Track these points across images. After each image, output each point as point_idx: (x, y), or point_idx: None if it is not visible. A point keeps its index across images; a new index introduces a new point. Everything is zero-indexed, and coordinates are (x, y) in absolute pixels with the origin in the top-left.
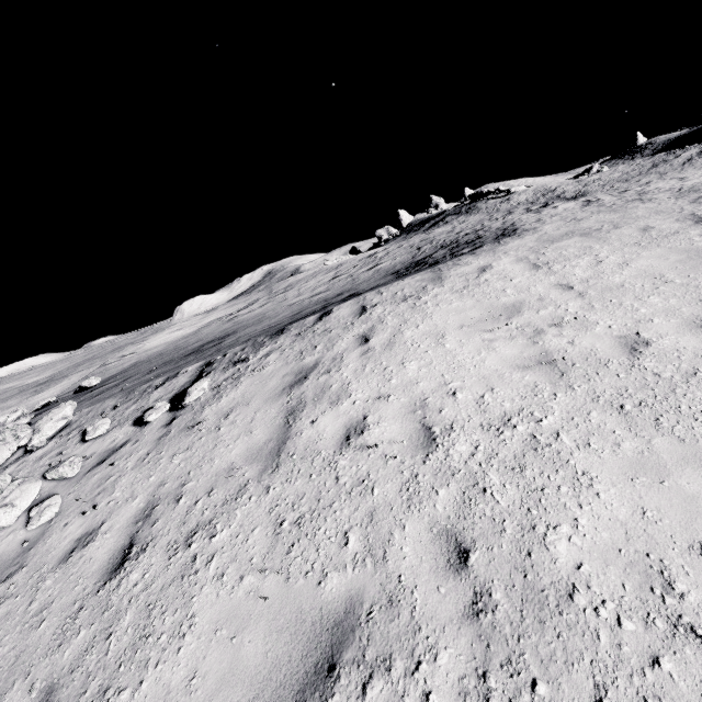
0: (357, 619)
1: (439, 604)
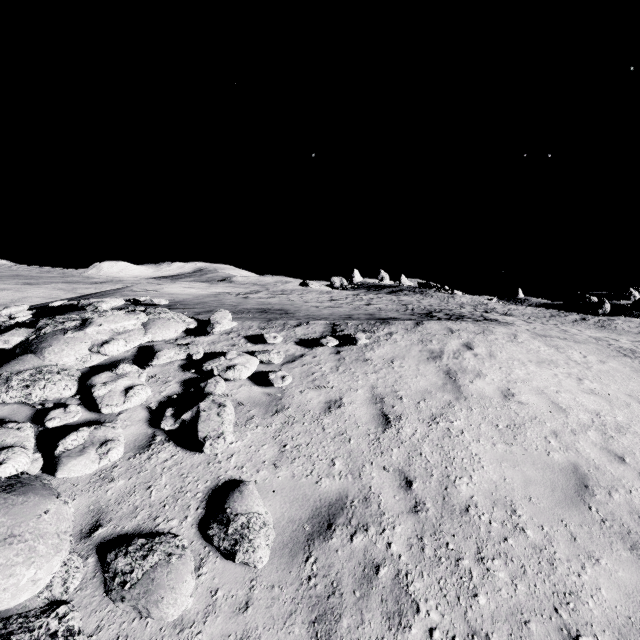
0: (583, 471)
1: (623, 473)
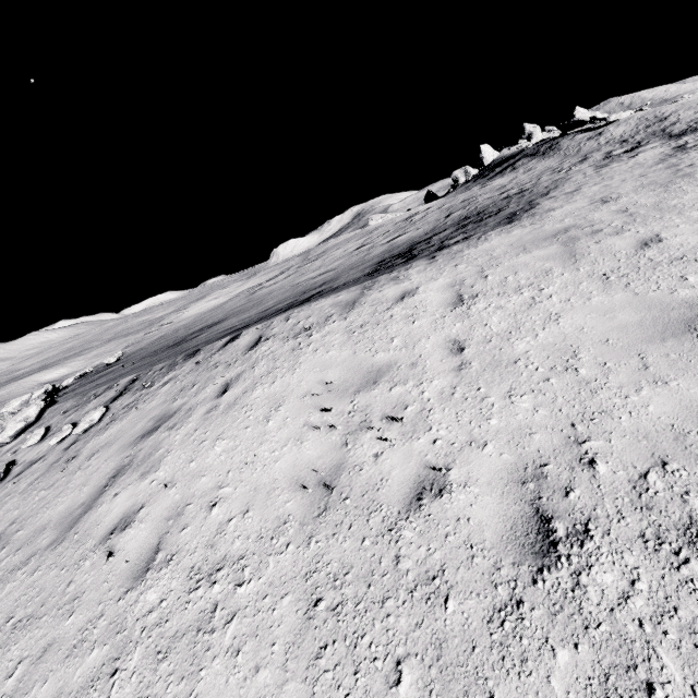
0: None
1: None
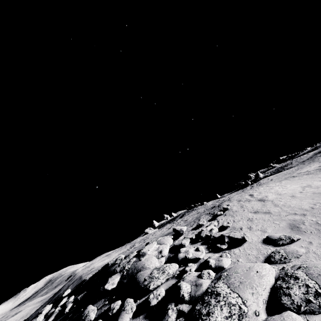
0: (317, 192)
1: None
